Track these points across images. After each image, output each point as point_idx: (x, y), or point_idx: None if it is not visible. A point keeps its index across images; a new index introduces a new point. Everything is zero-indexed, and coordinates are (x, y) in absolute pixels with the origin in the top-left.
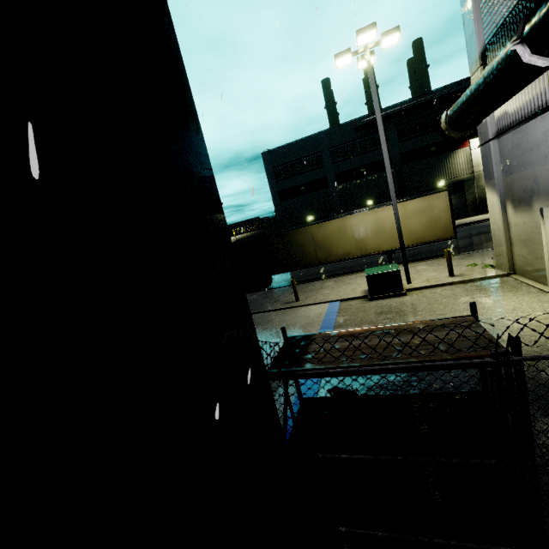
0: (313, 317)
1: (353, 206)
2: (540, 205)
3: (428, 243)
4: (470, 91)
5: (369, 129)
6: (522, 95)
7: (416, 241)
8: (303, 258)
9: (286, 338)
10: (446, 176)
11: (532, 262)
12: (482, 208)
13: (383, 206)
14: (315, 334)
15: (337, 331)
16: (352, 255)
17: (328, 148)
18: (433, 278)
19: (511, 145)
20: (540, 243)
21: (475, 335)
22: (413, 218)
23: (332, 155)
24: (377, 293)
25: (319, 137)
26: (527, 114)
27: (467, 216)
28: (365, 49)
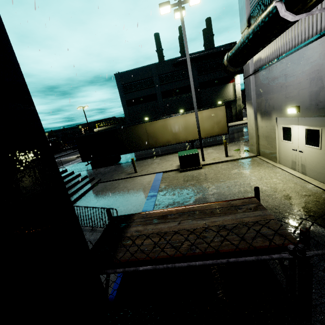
0: (145, 184)
1: (172, 112)
2: (276, 116)
3: (214, 136)
4: (243, 39)
5: (181, 65)
6: (270, 47)
7: (207, 135)
8: (140, 144)
9: (111, 218)
10: (222, 98)
11: (269, 149)
12: (240, 117)
13: (189, 112)
14: (135, 214)
15: (153, 211)
16: (170, 142)
17: (157, 75)
18: (217, 157)
19: (262, 79)
20: (275, 138)
21: (263, 219)
22: (206, 121)
23: (159, 80)
24: (185, 167)
25: (151, 67)
26: (273, 59)
27: (232, 121)
28: (179, 3)
